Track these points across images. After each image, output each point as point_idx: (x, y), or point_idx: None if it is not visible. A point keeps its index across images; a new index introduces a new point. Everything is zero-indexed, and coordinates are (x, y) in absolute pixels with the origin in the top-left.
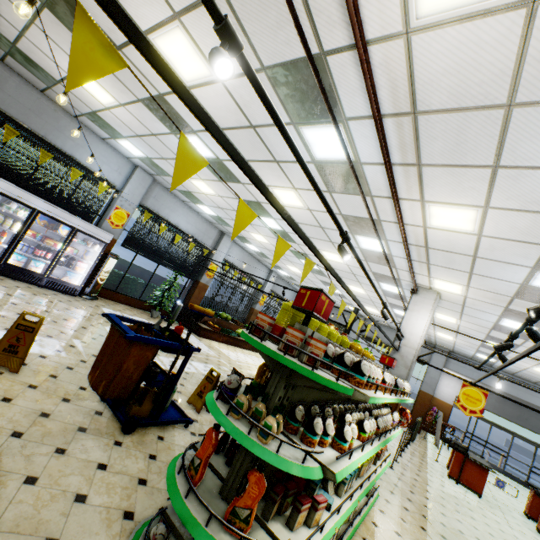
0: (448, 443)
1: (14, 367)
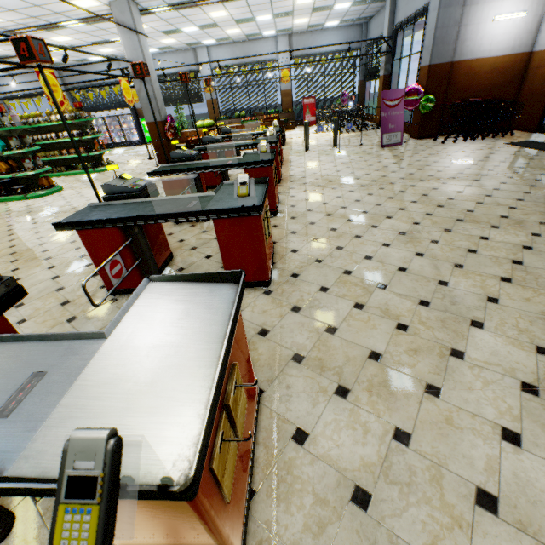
0: (465, 134)
1: None
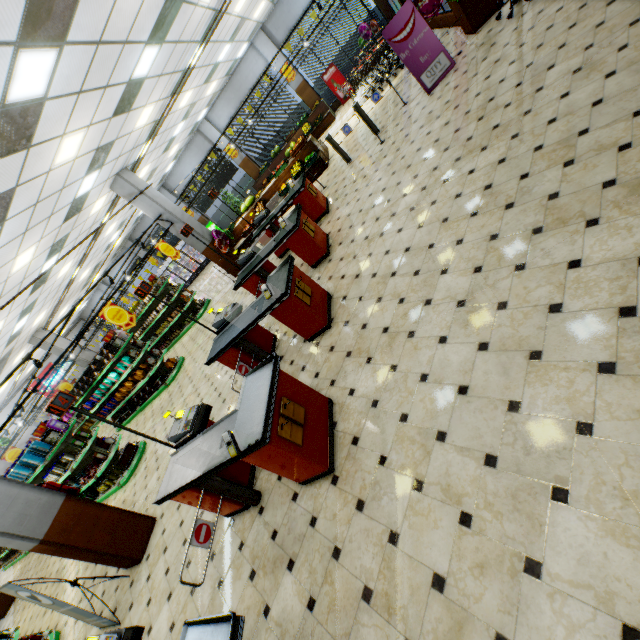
0: None
1: None
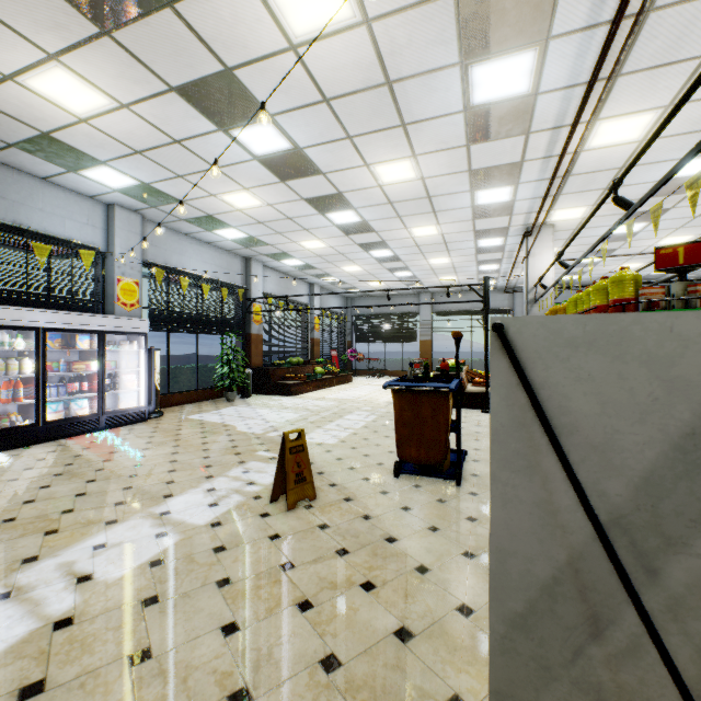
0: None
1: (311, 494)
